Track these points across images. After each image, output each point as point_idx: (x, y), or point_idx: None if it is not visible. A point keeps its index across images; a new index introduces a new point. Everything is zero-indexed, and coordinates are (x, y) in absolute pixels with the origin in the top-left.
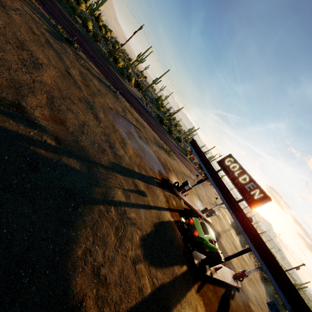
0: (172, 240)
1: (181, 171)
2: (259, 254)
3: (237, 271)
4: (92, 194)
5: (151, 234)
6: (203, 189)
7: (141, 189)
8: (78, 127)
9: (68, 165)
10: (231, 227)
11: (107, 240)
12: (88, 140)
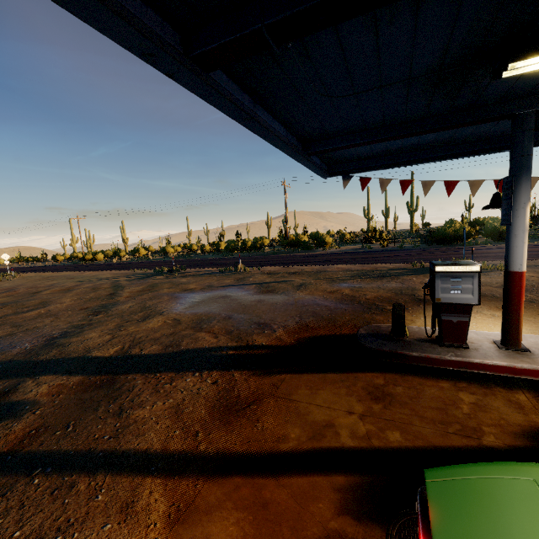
0: None
1: None
2: None
3: None
4: None
5: None
6: None
7: (14, 400)
8: None
9: None
10: None
11: None
12: None
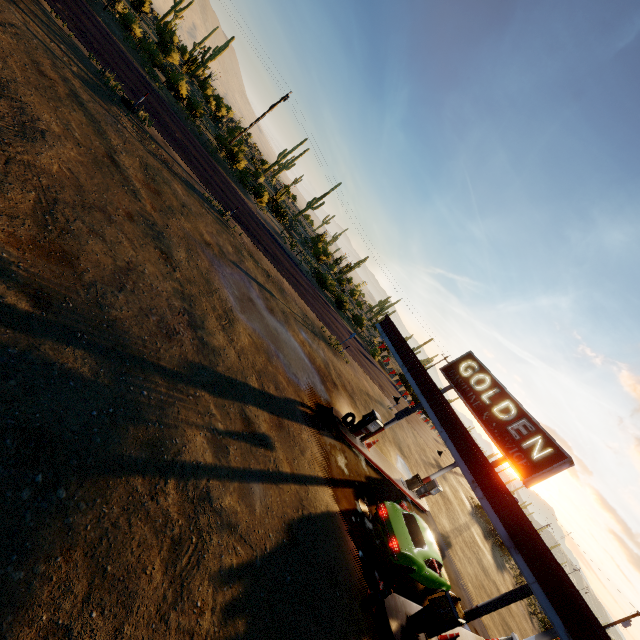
0: (333, 566)
1: (360, 388)
2: (561, 616)
3: (493, 639)
4: (116, 444)
5: (277, 555)
6: (408, 431)
7: (260, 431)
8: (112, 275)
9: (57, 364)
10: (472, 519)
11: (135, 587)
12: (135, 305)
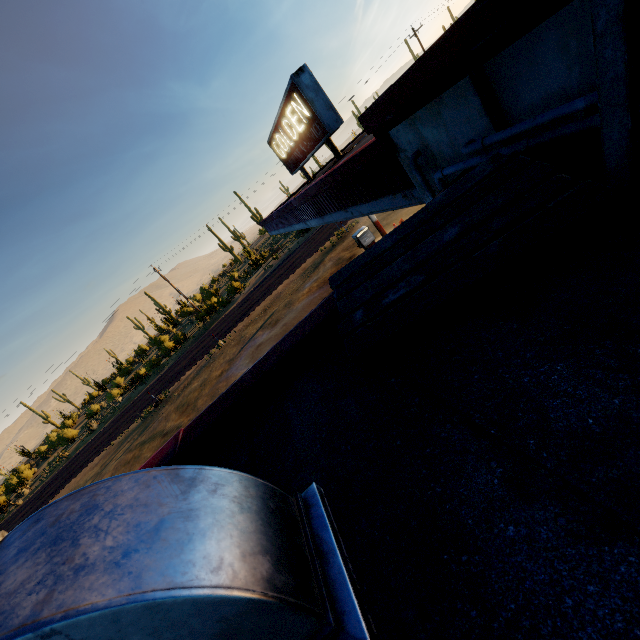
0: None
1: None
2: (339, 208)
3: None
4: None
5: None
6: None
7: None
8: None
9: None
10: None
11: None
12: None
